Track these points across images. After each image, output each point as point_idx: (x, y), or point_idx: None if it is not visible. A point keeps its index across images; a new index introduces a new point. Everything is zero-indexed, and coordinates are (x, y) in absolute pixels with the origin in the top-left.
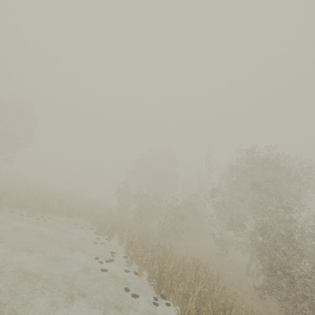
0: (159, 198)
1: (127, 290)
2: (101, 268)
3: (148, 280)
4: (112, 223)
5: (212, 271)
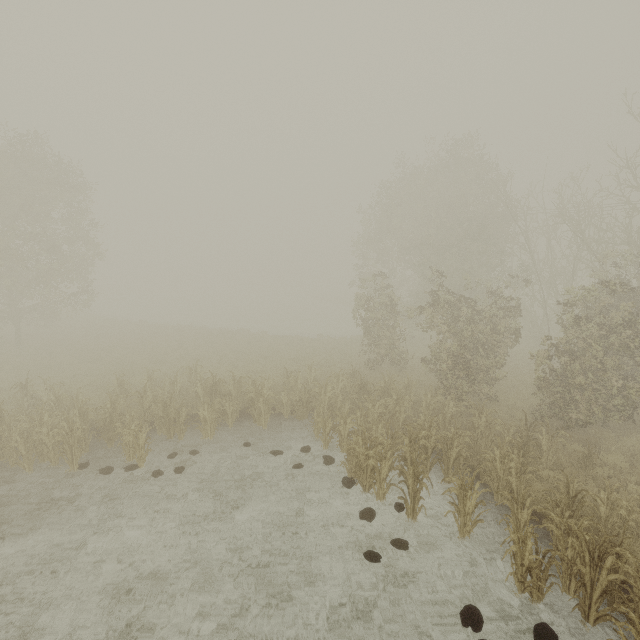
0: (498, 298)
1: None
2: None
3: None
4: (392, 436)
5: None
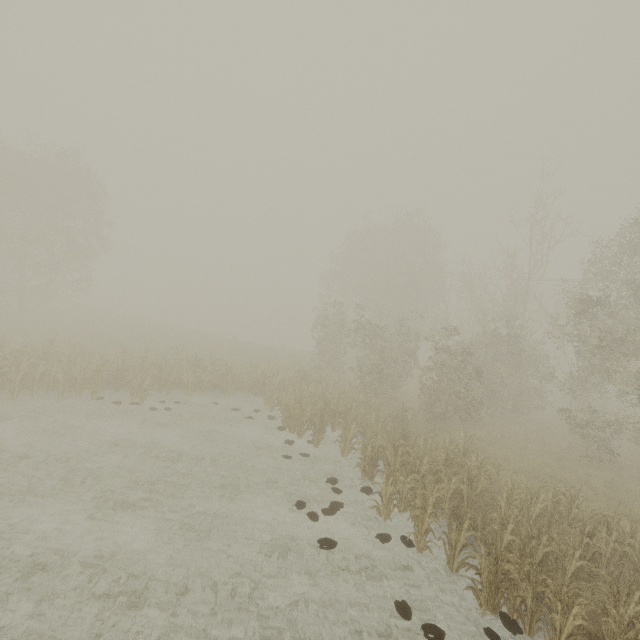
0: (409, 330)
1: (404, 611)
2: (319, 539)
3: (450, 566)
4: (315, 403)
5: (638, 537)
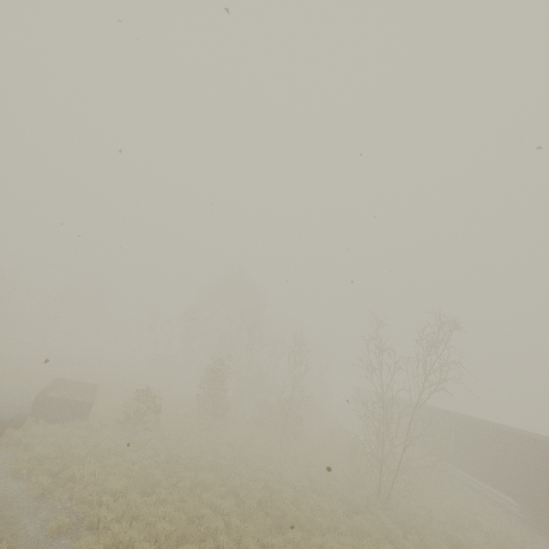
0: None
1: None
2: None
3: None
4: None
5: None
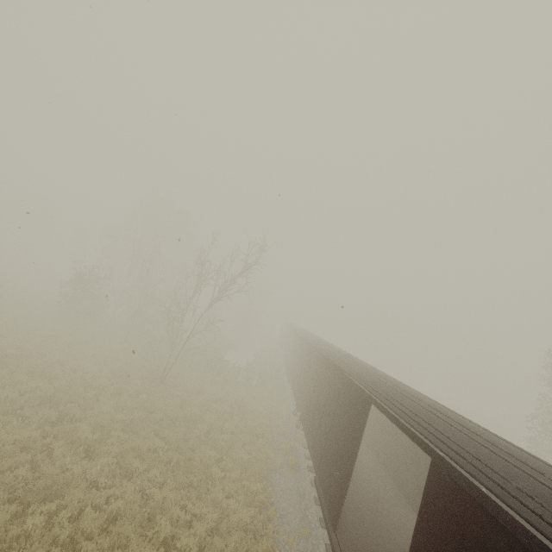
0: None
1: None
2: None
3: None
4: None
5: None
